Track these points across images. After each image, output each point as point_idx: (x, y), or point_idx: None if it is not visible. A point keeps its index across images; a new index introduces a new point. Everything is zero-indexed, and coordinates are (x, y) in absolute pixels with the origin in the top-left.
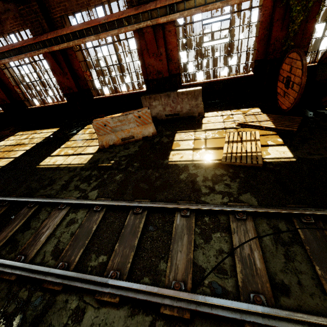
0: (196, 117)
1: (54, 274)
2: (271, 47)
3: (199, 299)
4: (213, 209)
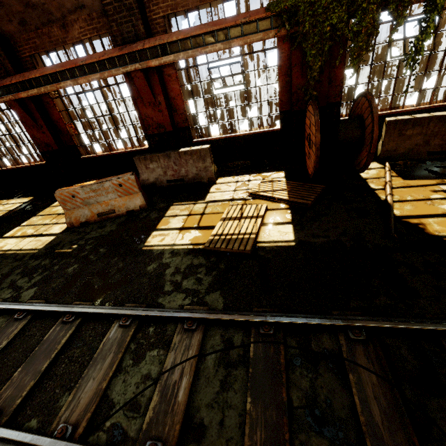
0: (205, 183)
1: None
2: (294, 96)
3: None
4: (159, 316)
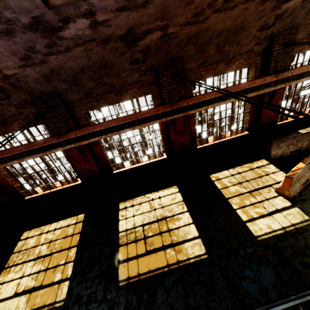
0: None
1: None
2: None
3: None
4: None
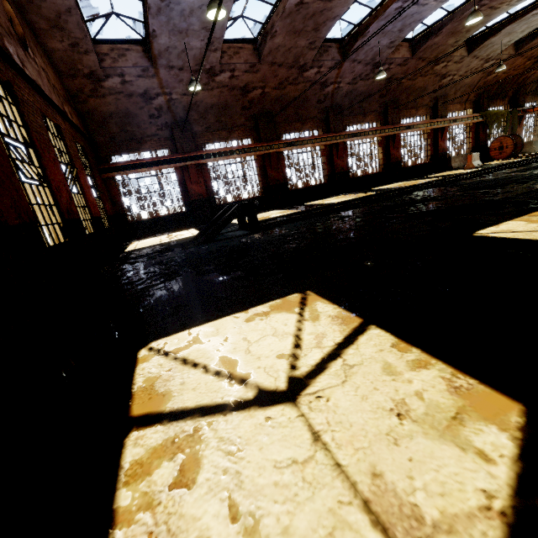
0: None
1: None
2: (480, 140)
3: None
4: None
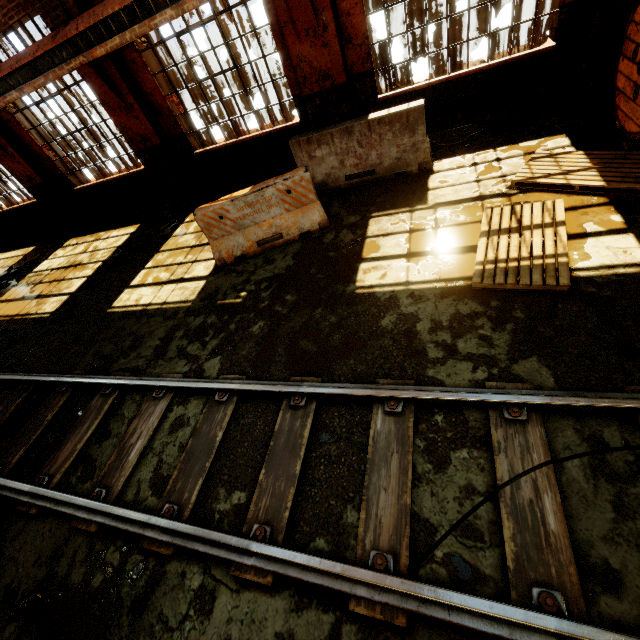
0: (414, 174)
1: (157, 527)
2: None
3: (423, 594)
4: (453, 400)
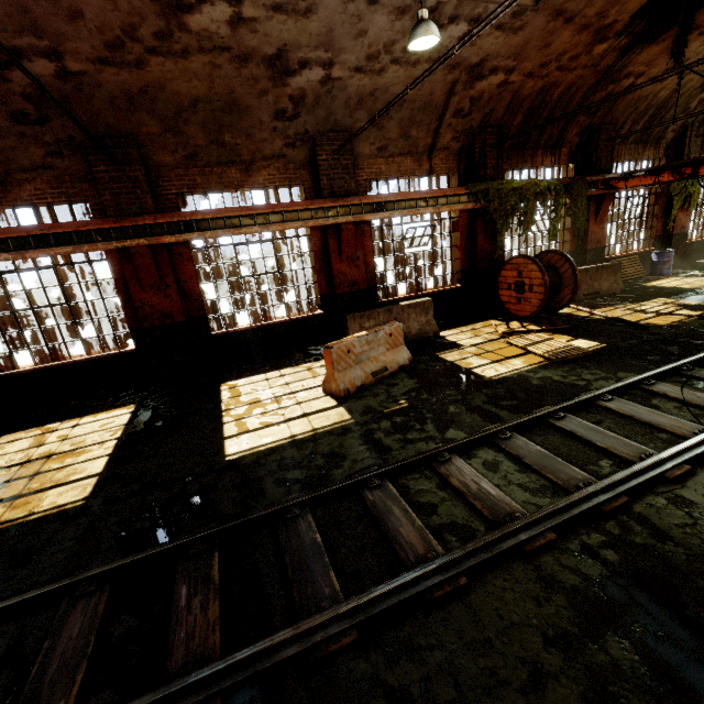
0: (431, 338)
1: (600, 490)
2: (479, 256)
3: None
4: (625, 384)
